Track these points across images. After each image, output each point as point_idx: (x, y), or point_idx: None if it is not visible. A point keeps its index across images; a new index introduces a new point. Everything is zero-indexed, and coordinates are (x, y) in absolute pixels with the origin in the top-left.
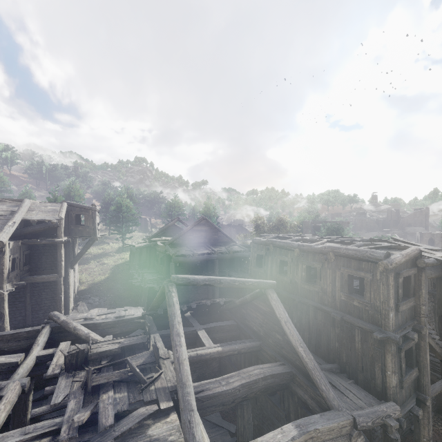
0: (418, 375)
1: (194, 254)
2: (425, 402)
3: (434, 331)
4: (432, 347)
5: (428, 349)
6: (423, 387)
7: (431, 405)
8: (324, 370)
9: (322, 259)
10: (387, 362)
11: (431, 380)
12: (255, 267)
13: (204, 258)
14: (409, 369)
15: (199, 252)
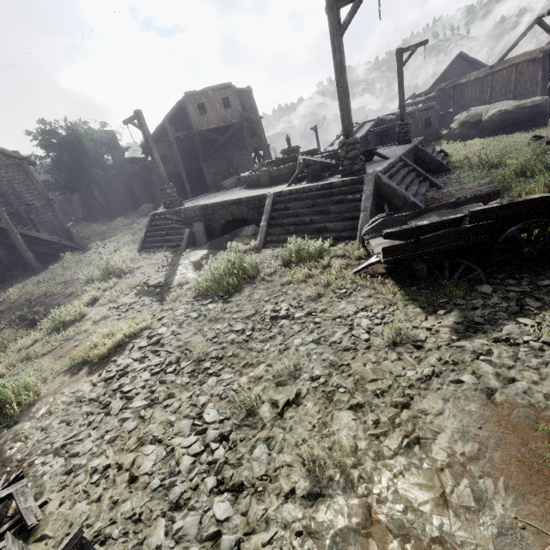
0: None
1: None
2: None
3: None
4: None
5: None
6: None
7: None
8: None
9: None
10: None
11: None
12: None
13: None
14: None
15: None
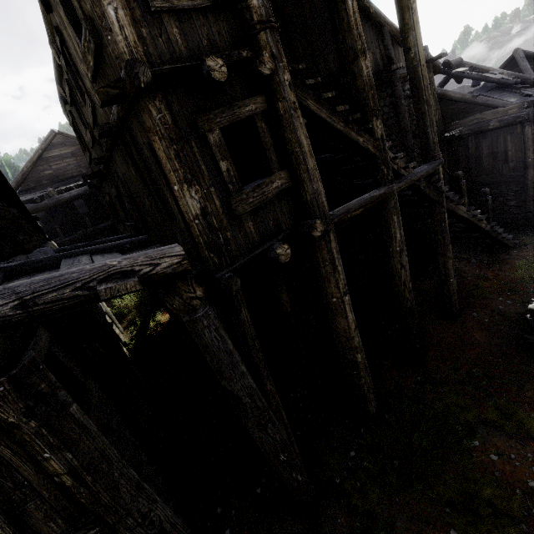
0: (290, 186)
1: (49, 194)
2: (310, 233)
3: (330, 88)
4: (327, 124)
5: (301, 120)
6: (308, 207)
7: (411, 259)
8: (89, 253)
9: (42, 9)
10: (162, 163)
11: (405, 225)
12: (85, 155)
13: (72, 195)
14: (265, 178)
15: (62, 188)
